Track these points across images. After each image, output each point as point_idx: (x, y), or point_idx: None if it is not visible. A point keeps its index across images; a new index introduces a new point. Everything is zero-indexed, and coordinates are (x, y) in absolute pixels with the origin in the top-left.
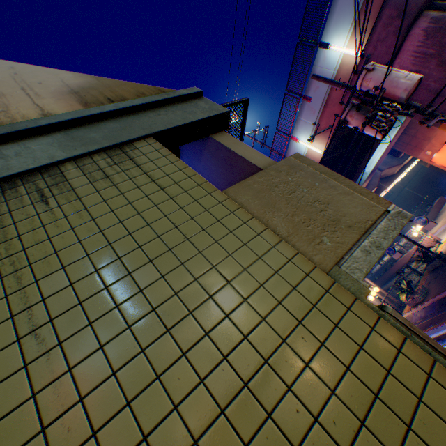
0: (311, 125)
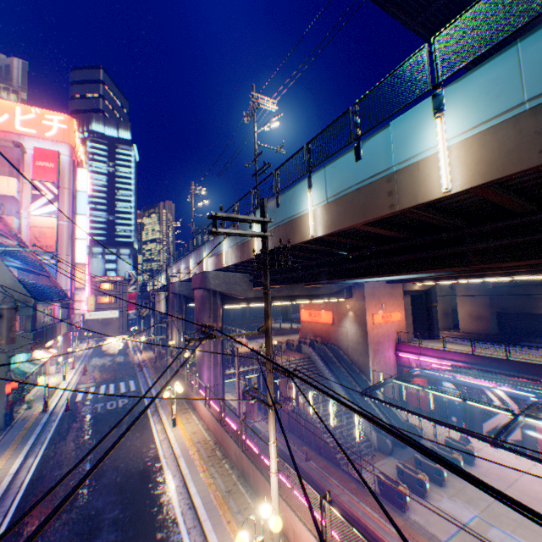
0: (195, 262)
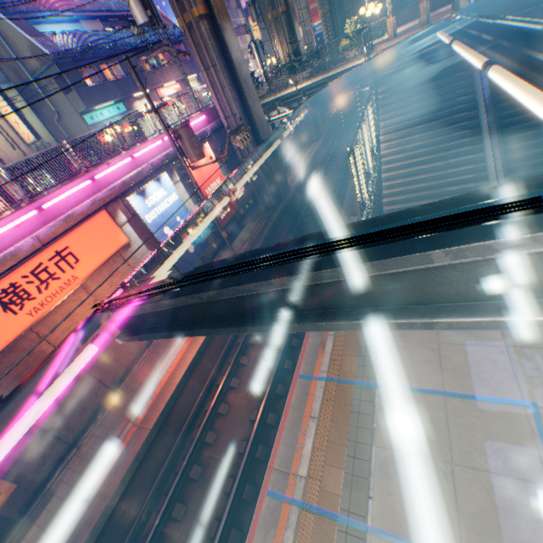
0: None
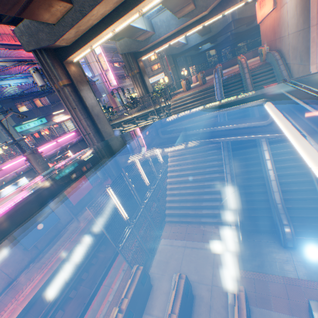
0: None
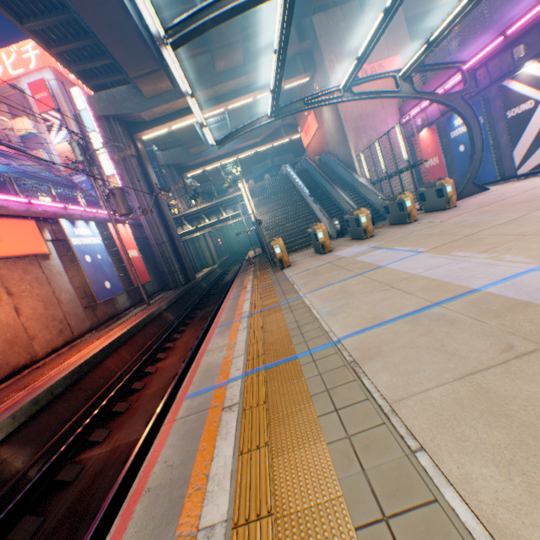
0: None
